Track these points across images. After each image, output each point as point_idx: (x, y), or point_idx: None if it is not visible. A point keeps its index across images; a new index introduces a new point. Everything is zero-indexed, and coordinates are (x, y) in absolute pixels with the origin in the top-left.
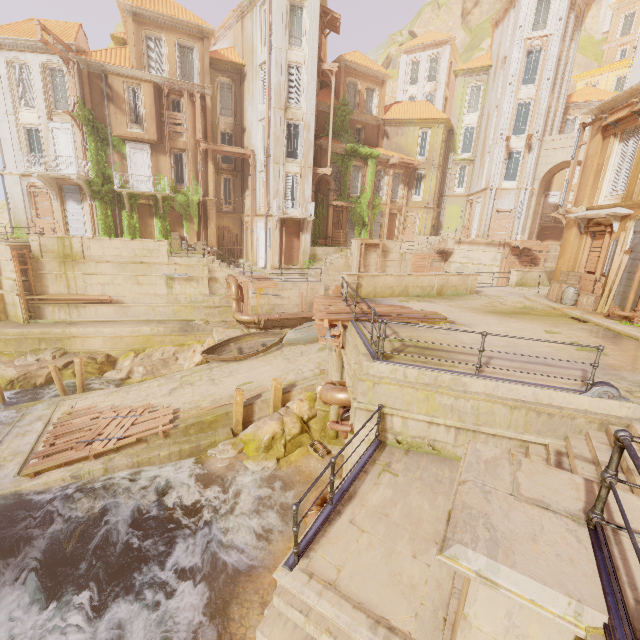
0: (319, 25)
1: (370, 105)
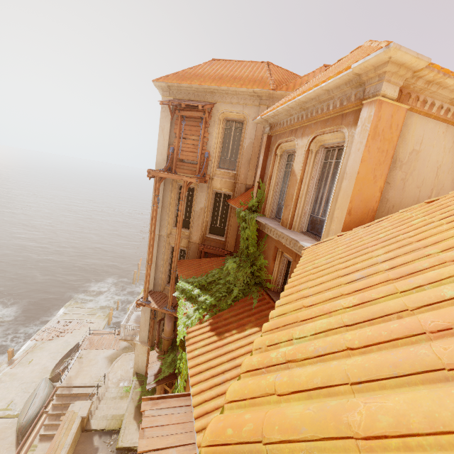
0: (180, 121)
1: (330, 197)
